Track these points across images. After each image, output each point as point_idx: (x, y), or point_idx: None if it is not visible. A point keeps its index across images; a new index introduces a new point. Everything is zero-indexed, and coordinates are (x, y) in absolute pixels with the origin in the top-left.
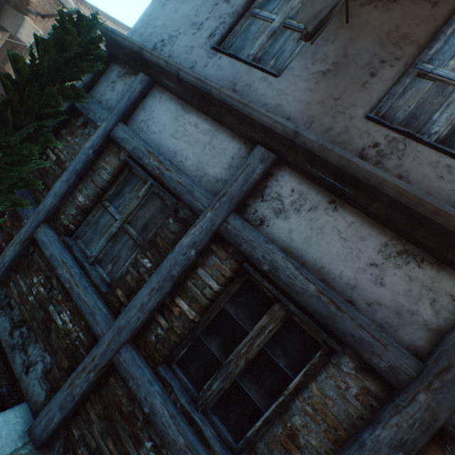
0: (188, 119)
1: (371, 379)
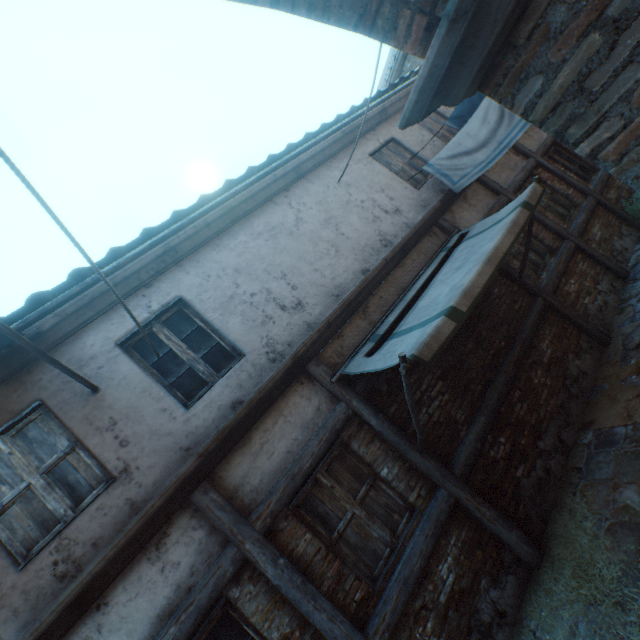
0: None
1: (244, 573)
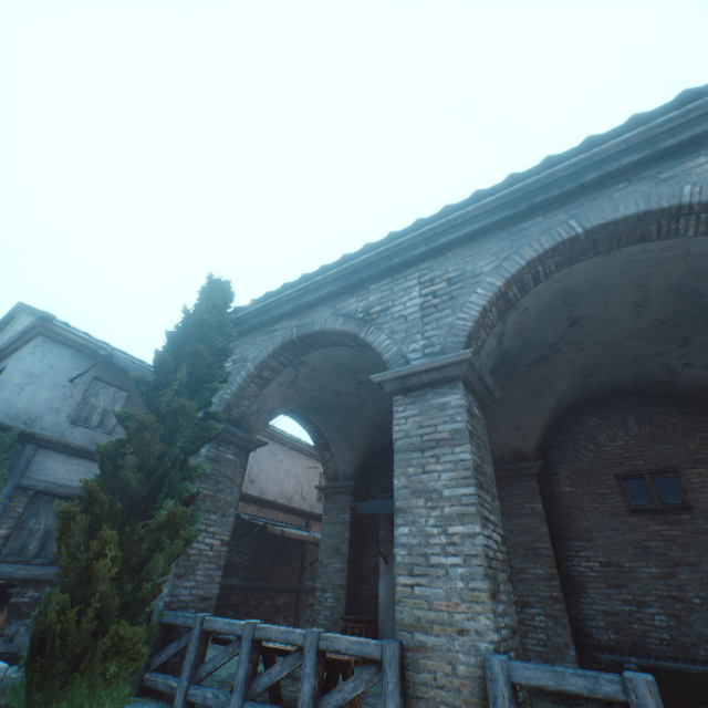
0: (73, 462)
1: None
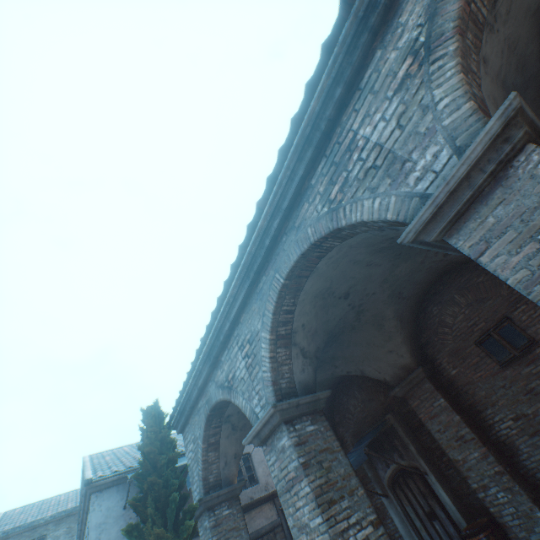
0: None
1: None
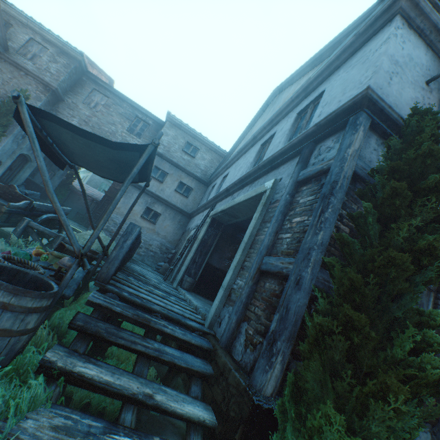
0: None
1: None
